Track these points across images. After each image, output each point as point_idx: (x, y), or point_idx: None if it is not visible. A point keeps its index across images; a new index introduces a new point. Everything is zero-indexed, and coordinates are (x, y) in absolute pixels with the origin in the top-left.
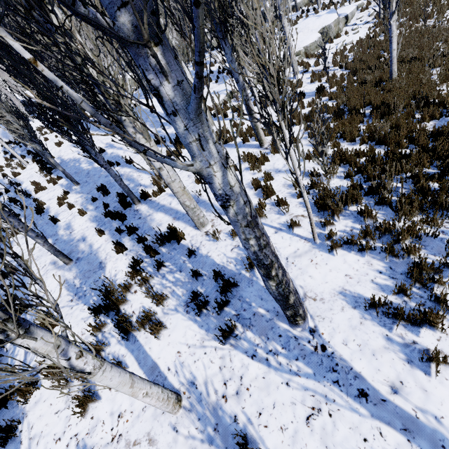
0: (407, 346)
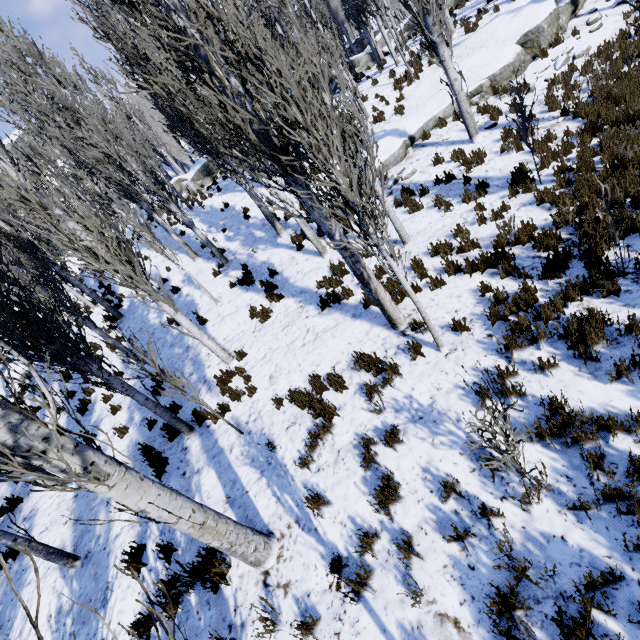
0: None
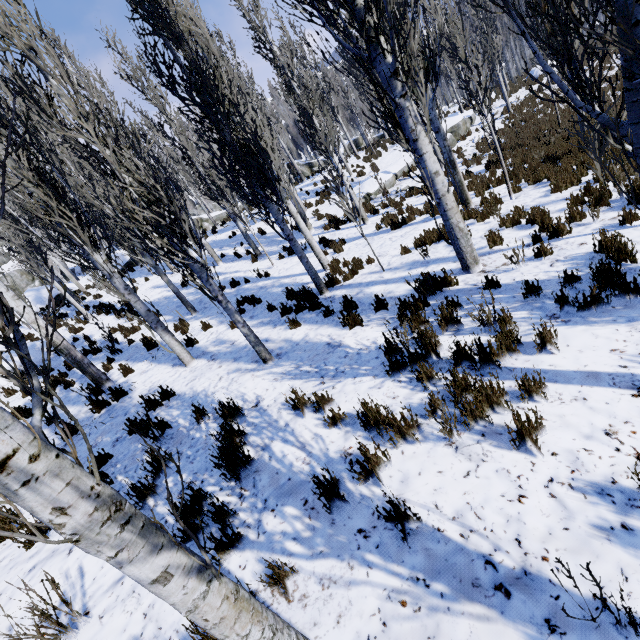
0: None
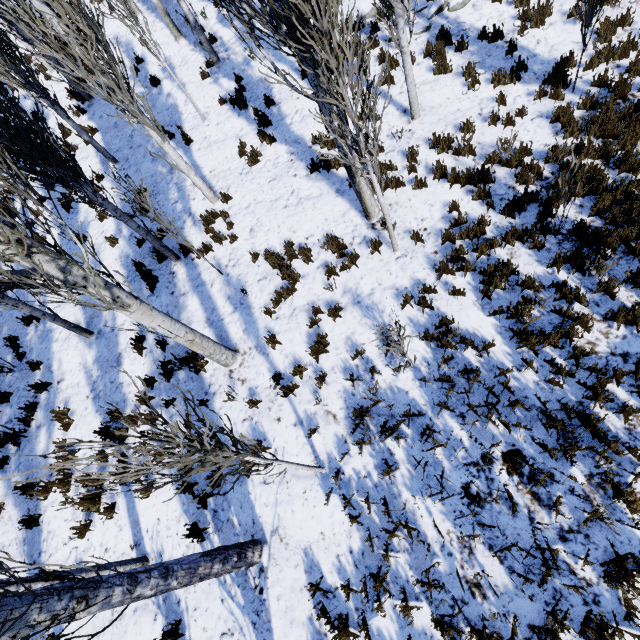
0: (318, 634)
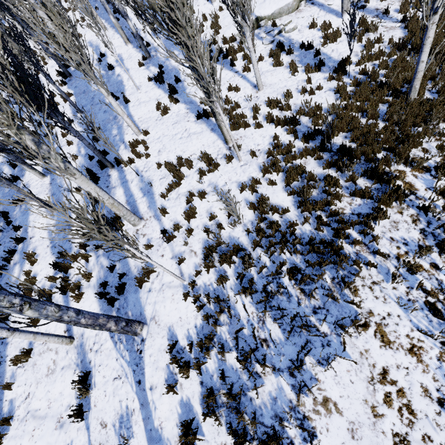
0: (171, 374)
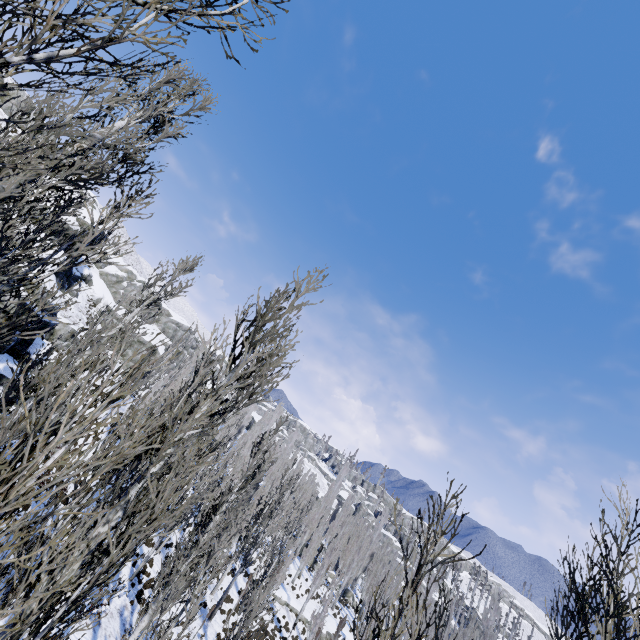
0: None
